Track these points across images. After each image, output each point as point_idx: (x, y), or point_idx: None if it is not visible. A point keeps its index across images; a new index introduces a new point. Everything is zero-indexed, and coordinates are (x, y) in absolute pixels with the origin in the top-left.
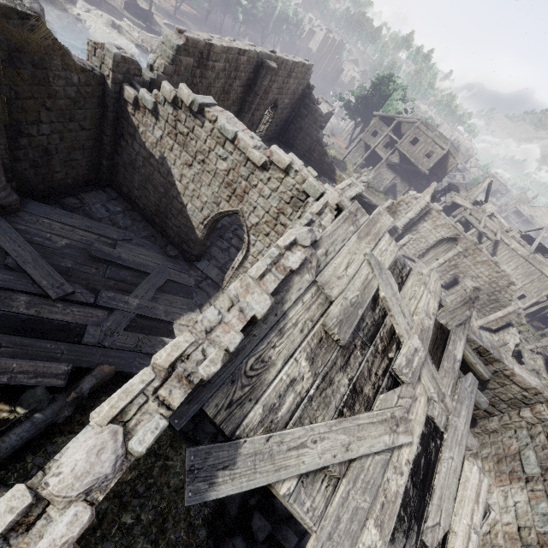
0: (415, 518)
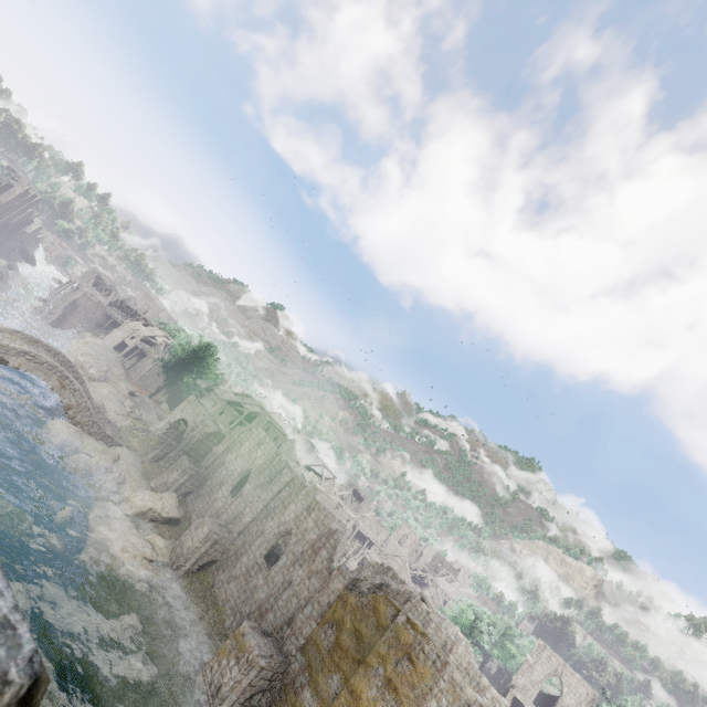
0: None
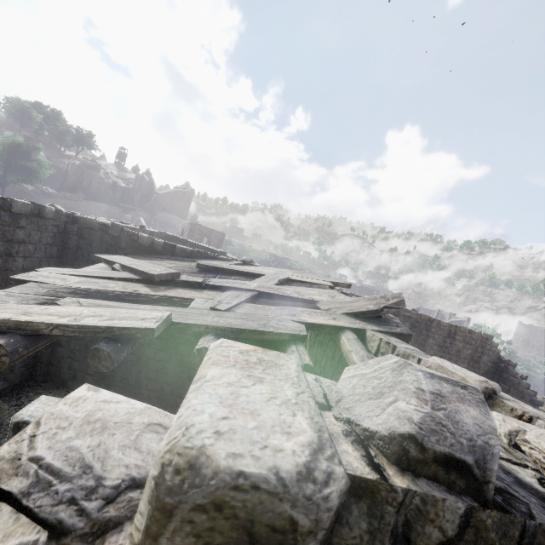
0: (86, 296)
